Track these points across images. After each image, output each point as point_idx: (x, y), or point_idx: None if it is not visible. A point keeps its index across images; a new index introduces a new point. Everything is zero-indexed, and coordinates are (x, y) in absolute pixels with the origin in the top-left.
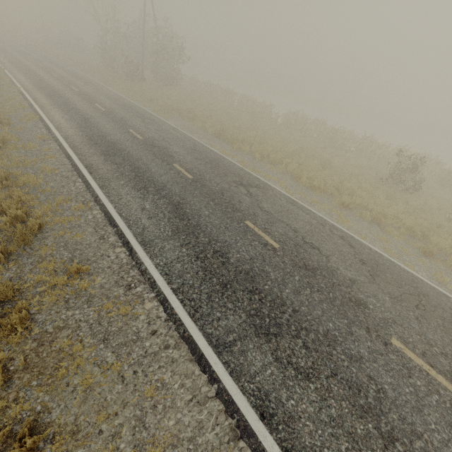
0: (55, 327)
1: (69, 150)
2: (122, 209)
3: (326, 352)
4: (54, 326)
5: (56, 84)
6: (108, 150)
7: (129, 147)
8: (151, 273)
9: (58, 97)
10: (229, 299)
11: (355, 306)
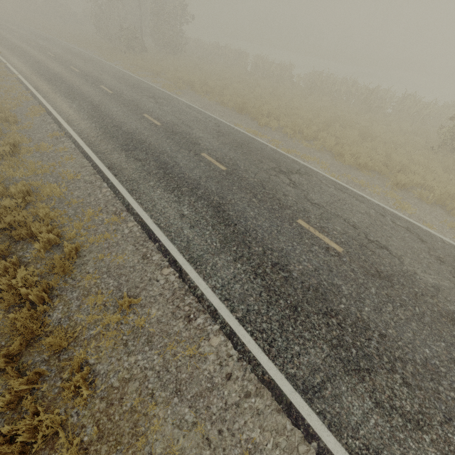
0: (120, 379)
1: (86, 148)
2: (159, 218)
3: (432, 390)
4: (118, 379)
5: (54, 66)
6: (127, 143)
7: (149, 137)
8: (209, 300)
9: (59, 82)
10: (304, 327)
11: (448, 322)
